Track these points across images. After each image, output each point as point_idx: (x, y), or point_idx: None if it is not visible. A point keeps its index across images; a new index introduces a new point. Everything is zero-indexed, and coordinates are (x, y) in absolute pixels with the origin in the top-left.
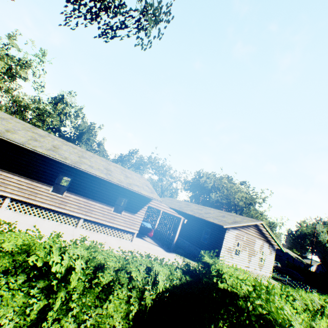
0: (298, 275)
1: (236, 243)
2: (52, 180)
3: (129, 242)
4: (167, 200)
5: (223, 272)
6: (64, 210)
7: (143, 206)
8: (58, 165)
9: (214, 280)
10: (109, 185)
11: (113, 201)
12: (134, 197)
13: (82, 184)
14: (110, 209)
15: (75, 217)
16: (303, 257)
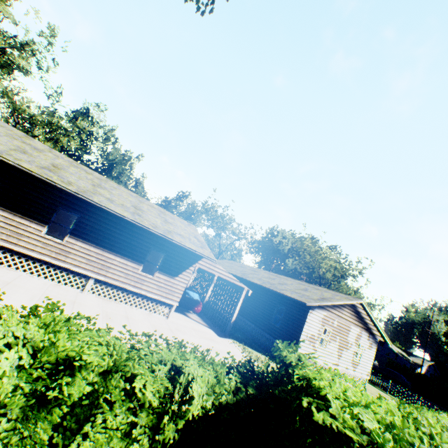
0: (403, 379)
1: (322, 329)
2: (46, 215)
3: (163, 318)
4: (225, 262)
5: (320, 388)
6: (65, 264)
7: (188, 266)
8: (57, 194)
9: (304, 403)
10: (138, 231)
11: (141, 256)
12: (174, 252)
13: (94, 226)
14: (137, 268)
15: (81, 276)
16: (409, 354)
